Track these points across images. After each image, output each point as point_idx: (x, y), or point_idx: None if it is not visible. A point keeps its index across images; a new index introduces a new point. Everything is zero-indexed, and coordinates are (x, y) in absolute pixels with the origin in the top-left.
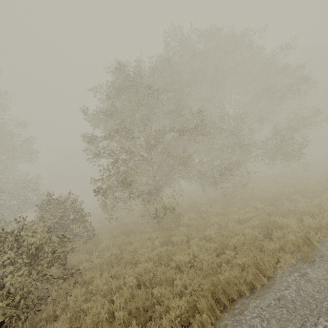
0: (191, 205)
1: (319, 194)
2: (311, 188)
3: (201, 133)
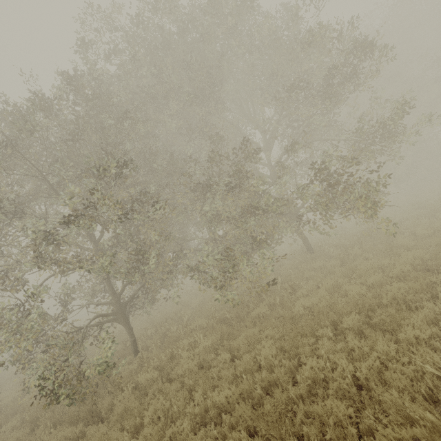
0: (180, 332)
1: (398, 318)
2: (388, 293)
3: (132, 211)
